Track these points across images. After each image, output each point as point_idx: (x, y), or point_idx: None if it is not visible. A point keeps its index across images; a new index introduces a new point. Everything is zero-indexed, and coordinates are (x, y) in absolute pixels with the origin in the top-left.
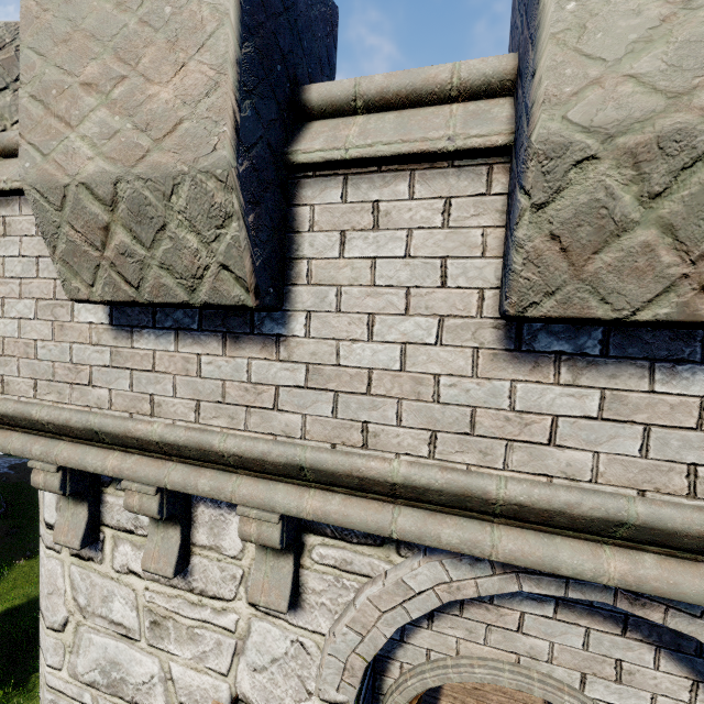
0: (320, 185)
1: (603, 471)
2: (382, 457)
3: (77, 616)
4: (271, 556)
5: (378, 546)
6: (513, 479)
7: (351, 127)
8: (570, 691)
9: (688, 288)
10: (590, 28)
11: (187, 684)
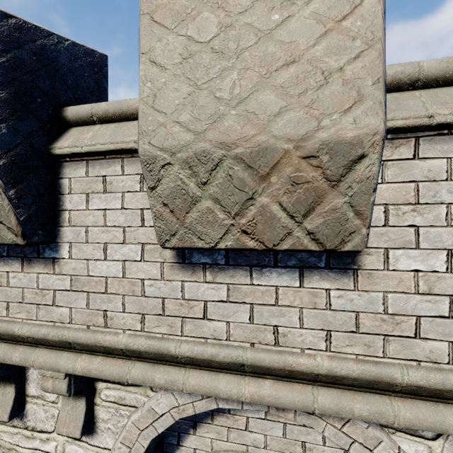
0: (74, 166)
1: (232, 333)
2: (115, 332)
3: None
4: (71, 399)
5: (140, 386)
6: (185, 341)
7: (90, 132)
8: None
9: (236, 231)
10: (158, 96)
11: None
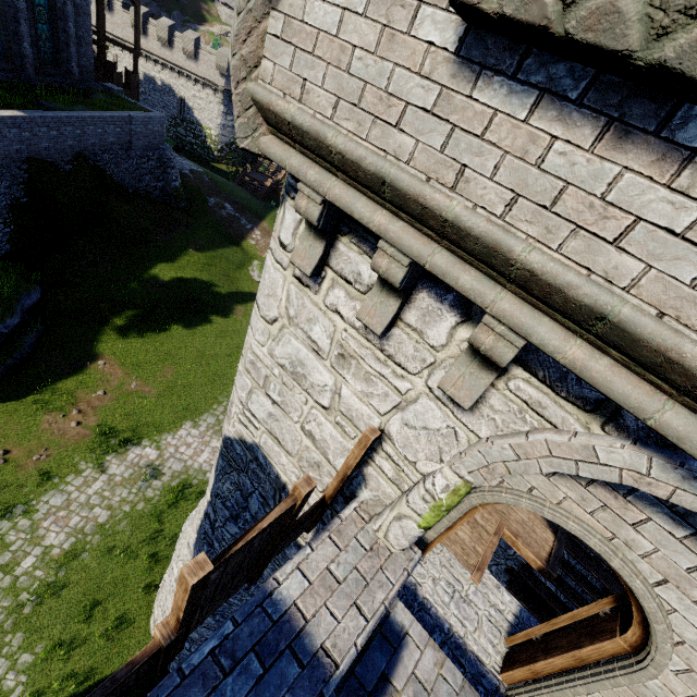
0: None
1: None
2: None
3: (285, 320)
4: (475, 365)
5: (585, 411)
6: None
7: None
8: (643, 580)
9: None
10: None
11: (349, 404)
